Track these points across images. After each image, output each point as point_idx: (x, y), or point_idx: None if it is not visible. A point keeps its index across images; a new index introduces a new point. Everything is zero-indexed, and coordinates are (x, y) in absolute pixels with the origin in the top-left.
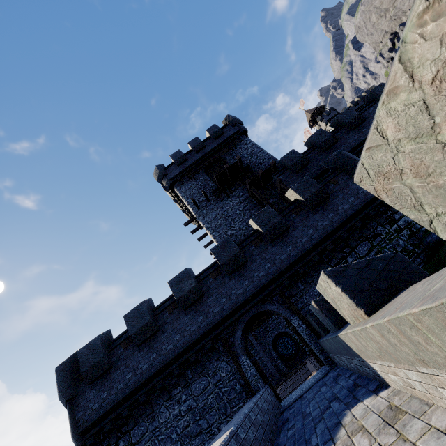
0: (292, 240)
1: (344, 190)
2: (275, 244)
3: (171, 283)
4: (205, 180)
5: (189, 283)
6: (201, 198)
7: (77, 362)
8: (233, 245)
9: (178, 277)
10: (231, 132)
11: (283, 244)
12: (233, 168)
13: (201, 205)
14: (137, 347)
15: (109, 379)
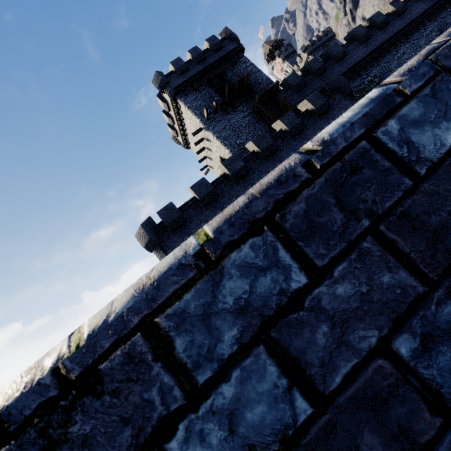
0: (306, 137)
1: (339, 105)
2: (295, 139)
3: (224, 164)
4: (209, 94)
5: (239, 163)
6: (208, 110)
7: (153, 223)
8: (268, 138)
9: (229, 160)
10: (230, 47)
11: (301, 139)
12: (240, 84)
13: (209, 117)
14: (204, 208)
15: (186, 228)
